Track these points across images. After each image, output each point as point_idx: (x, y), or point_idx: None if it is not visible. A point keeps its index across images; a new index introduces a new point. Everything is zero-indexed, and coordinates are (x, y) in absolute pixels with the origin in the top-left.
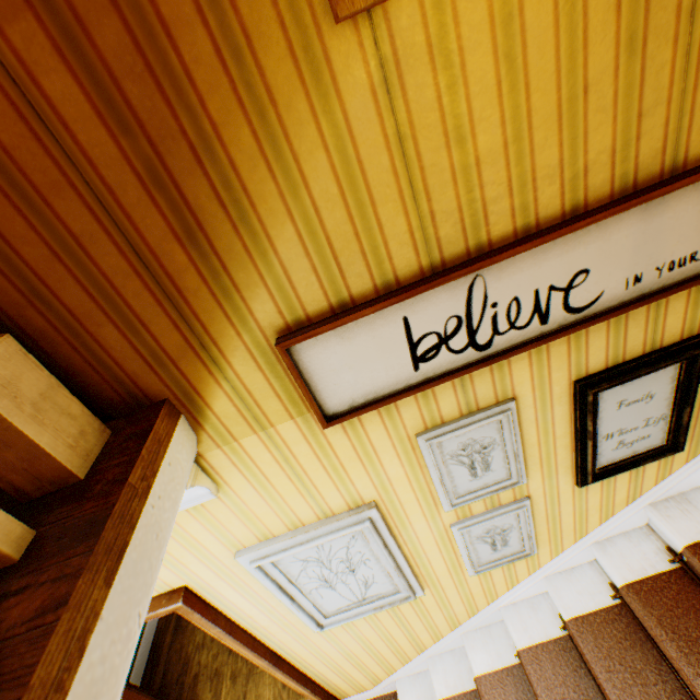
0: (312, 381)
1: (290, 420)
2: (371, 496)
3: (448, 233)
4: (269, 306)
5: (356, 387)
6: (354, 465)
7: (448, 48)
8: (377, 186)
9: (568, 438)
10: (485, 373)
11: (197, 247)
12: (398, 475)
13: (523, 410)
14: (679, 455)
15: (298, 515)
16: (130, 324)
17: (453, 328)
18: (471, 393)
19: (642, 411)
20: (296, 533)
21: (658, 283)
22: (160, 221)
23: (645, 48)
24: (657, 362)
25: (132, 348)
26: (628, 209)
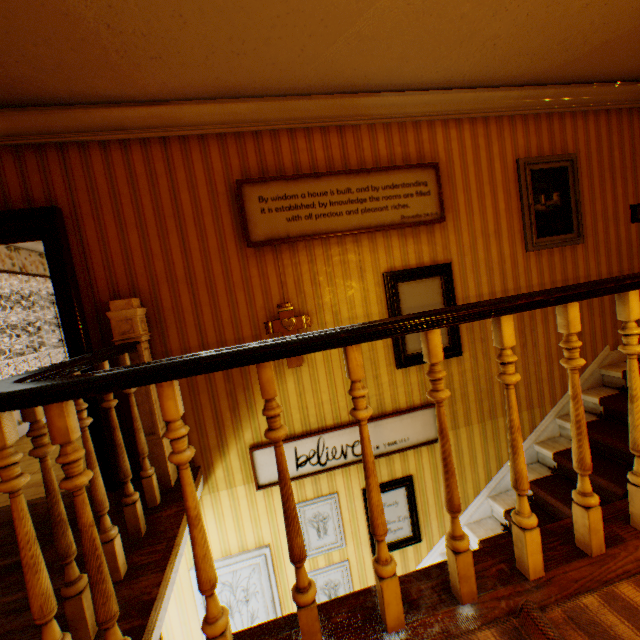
0: (257, 467)
1: (243, 485)
2: (268, 539)
3: (313, 420)
4: (250, 435)
5: (273, 473)
6: (264, 516)
7: (315, 375)
8: (293, 404)
9: (364, 521)
10: (325, 477)
11: (235, 412)
12: (283, 528)
13: (342, 500)
14: (423, 545)
15: (230, 545)
16: (203, 433)
17: (312, 454)
18: (319, 486)
19: (396, 511)
20: (226, 557)
21: (386, 450)
22: (227, 403)
23: (367, 382)
24: (394, 484)
25: (199, 442)
26: (368, 422)
